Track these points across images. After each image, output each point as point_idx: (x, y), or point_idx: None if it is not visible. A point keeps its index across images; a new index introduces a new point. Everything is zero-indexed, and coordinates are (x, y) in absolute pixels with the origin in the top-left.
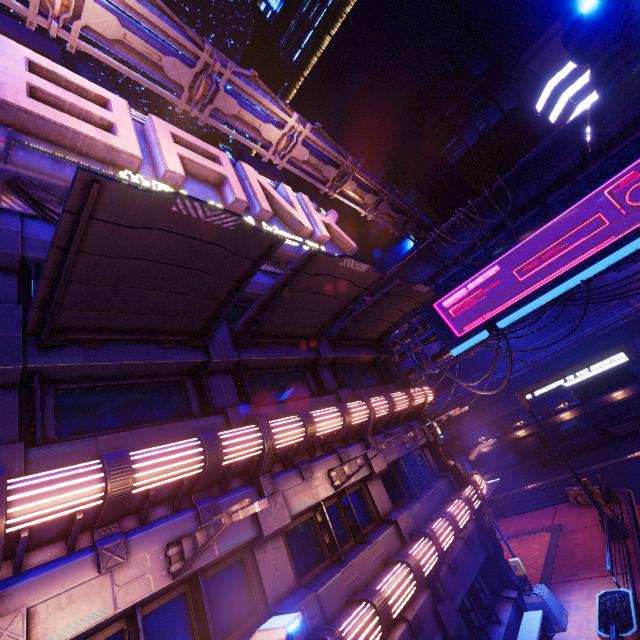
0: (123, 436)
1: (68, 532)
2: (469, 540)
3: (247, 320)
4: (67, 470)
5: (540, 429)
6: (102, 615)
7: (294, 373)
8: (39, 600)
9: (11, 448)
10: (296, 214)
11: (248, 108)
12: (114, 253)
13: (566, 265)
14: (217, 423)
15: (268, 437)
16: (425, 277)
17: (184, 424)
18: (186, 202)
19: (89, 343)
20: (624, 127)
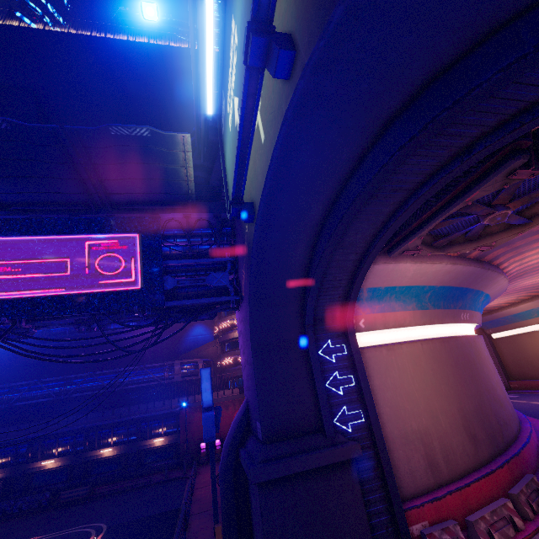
0: None
1: None
2: None
3: None
4: None
5: (12, 475)
6: None
7: None
8: None
9: None
10: None
11: None
12: None
13: (3, 292)
14: None
15: None
16: None
17: None
18: None
19: None
20: (136, 200)
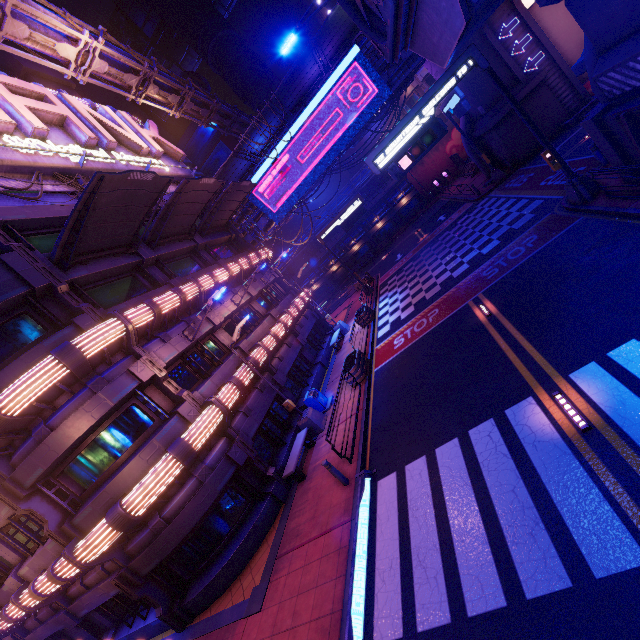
0: (134, 301)
1: (145, 334)
2: (307, 316)
3: (153, 230)
4: (135, 308)
5: (344, 262)
6: (176, 353)
7: (186, 259)
8: (153, 352)
9: (100, 310)
10: (131, 137)
11: (34, 26)
12: (99, 207)
13: (326, 148)
14: (168, 288)
15: (200, 286)
16: (243, 169)
17: (155, 291)
18: (134, 174)
19: (83, 263)
20: (337, 47)
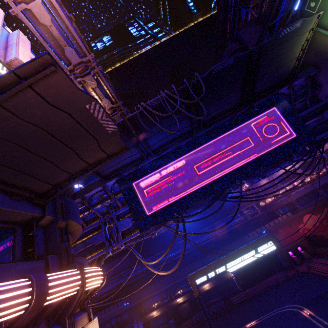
0: None
1: None
2: None
3: None
4: None
5: (191, 297)
6: None
7: None
8: None
9: None
10: None
11: None
12: None
13: (228, 168)
14: None
15: None
16: (130, 158)
17: None
18: None
19: None
20: (261, 90)
